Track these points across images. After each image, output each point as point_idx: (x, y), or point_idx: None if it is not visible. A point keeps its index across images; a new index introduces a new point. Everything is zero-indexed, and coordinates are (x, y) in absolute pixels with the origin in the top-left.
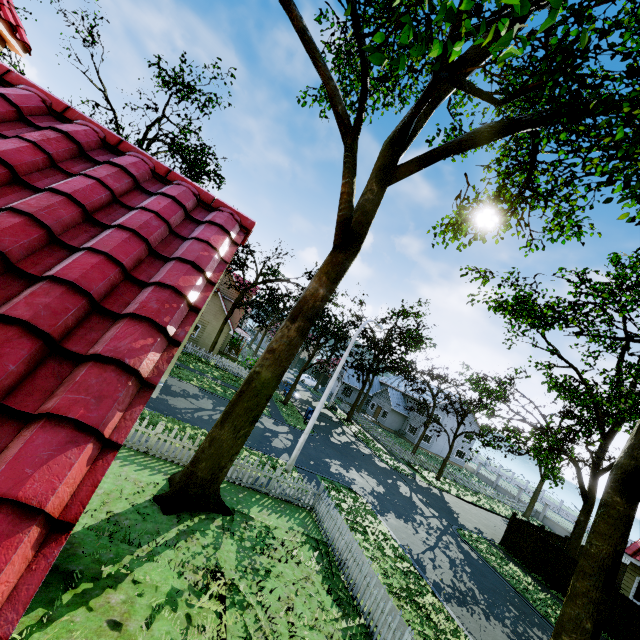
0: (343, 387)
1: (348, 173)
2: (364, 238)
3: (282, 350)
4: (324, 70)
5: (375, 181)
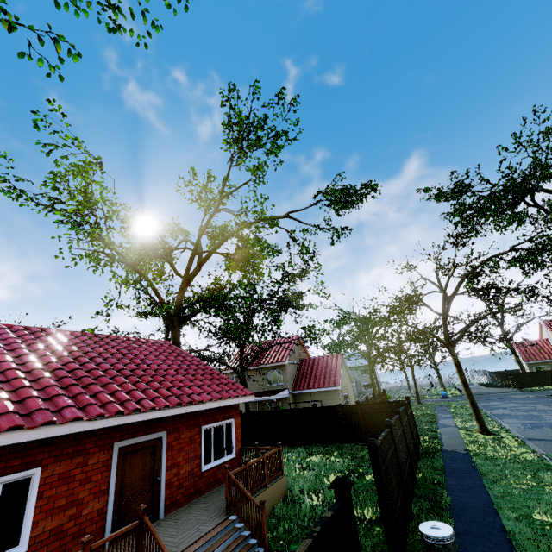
0: None
1: None
2: None
3: None
4: None
5: None
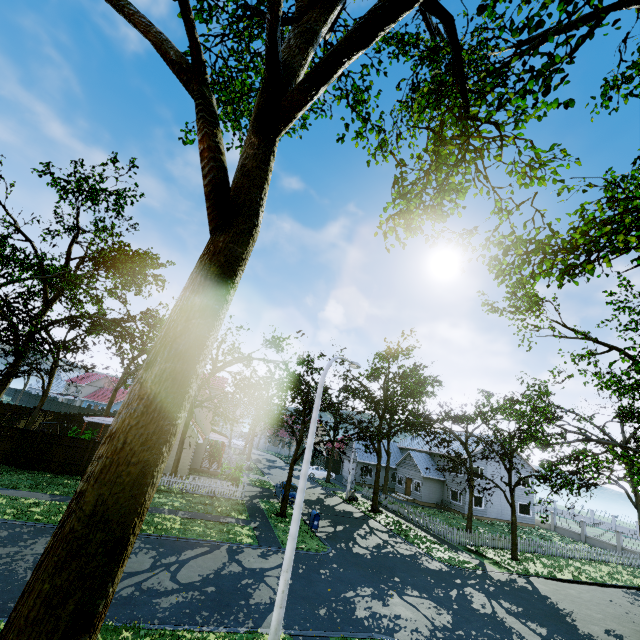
0: (359, 467)
1: (202, 123)
2: (257, 209)
3: (130, 428)
4: (139, 17)
5: (252, 132)
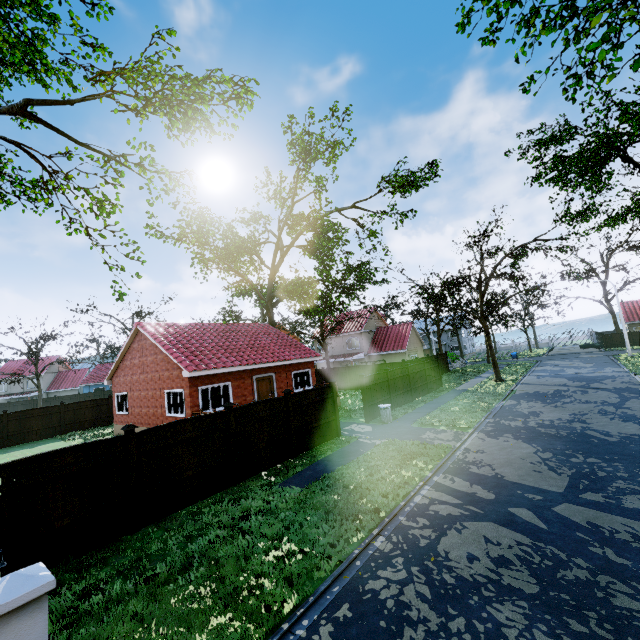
0: None
1: None
2: None
3: None
4: None
5: None
